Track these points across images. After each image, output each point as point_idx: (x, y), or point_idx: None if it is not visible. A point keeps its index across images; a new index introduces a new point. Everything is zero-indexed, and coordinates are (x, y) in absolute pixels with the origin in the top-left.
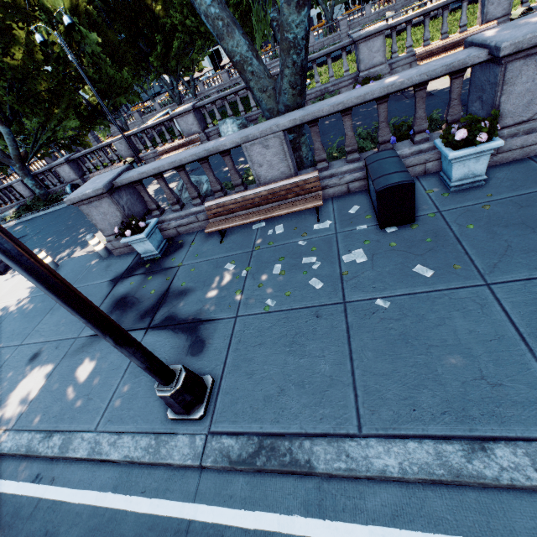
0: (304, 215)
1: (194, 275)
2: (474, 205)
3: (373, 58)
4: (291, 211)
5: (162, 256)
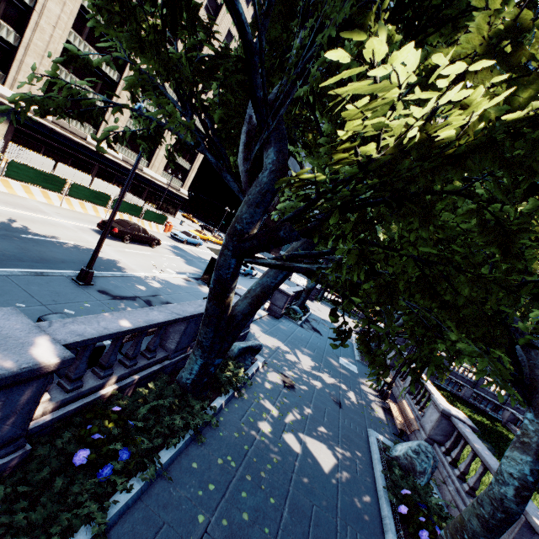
0: None
1: None
2: None
3: None
4: None
5: None
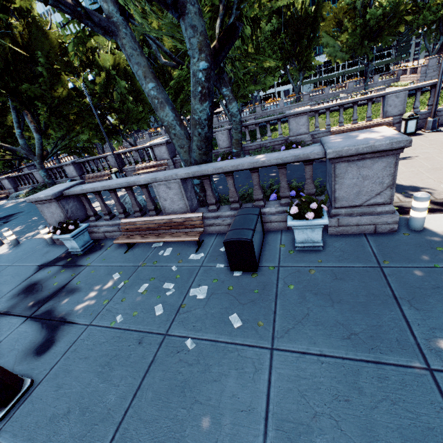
0: (191, 243)
1: (90, 277)
2: (304, 267)
3: (300, 129)
4: (175, 240)
5: (83, 253)
